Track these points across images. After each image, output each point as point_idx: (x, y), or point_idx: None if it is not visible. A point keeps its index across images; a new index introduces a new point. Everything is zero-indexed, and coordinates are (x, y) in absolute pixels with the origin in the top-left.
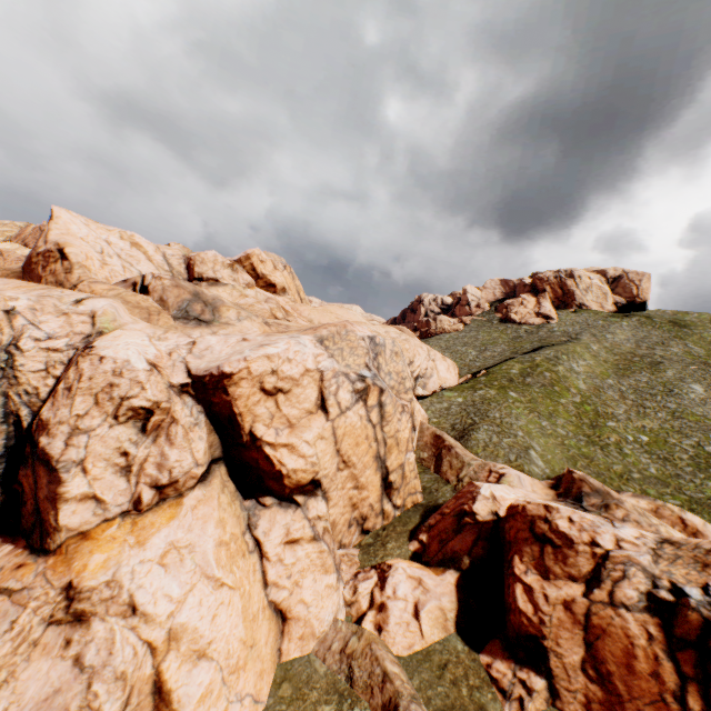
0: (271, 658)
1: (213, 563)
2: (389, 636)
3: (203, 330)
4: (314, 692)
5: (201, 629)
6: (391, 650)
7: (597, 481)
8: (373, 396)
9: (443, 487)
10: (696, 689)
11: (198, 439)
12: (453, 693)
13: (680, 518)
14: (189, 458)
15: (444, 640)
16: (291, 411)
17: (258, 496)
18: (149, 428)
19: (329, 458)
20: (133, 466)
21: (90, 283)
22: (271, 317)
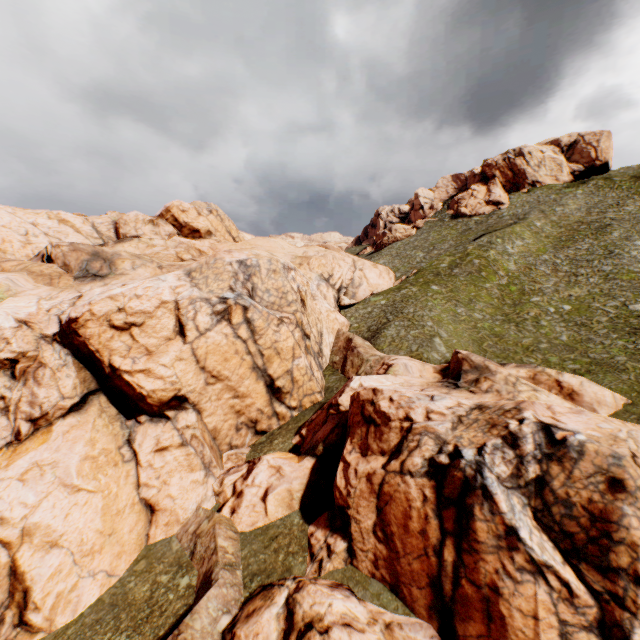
0: (137, 542)
1: (74, 474)
2: (237, 517)
3: (96, 284)
4: (161, 566)
5: (54, 525)
6: (237, 528)
7: (479, 358)
8: (237, 314)
9: (343, 384)
10: (452, 542)
11: (65, 377)
12: (271, 559)
13: (557, 381)
14: (55, 393)
15: (286, 516)
16: (149, 341)
17: (137, 416)
18: (18, 374)
19: (192, 375)
20: (11, 406)
21: (1, 263)
22: (177, 260)
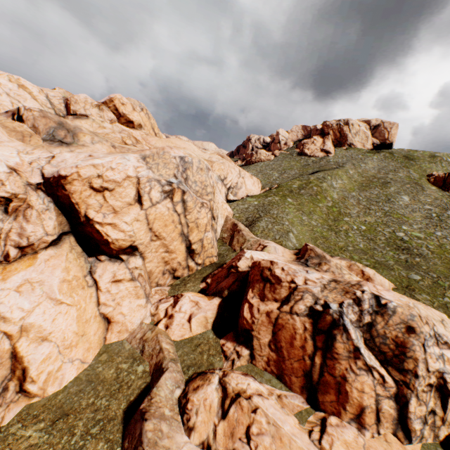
0: (98, 342)
1: (57, 291)
2: (171, 330)
3: (63, 149)
4: (120, 358)
5: (45, 326)
6: (171, 338)
7: (320, 250)
8: (178, 195)
9: (231, 253)
10: (320, 353)
11: (48, 219)
12: (198, 358)
13: (362, 270)
14: (41, 230)
15: (204, 333)
16: (116, 203)
17: (97, 255)
18: (10, 210)
19: (143, 233)
20: (2, 234)
21: None
22: (122, 143)
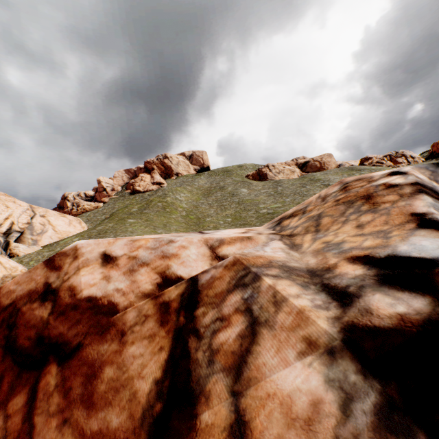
0: None
1: None
2: None
3: None
4: None
5: None
6: None
7: None
8: None
9: None
10: None
11: None
12: None
13: None
14: None
15: None
16: None
17: None
18: None
19: None
20: None
21: None
22: None
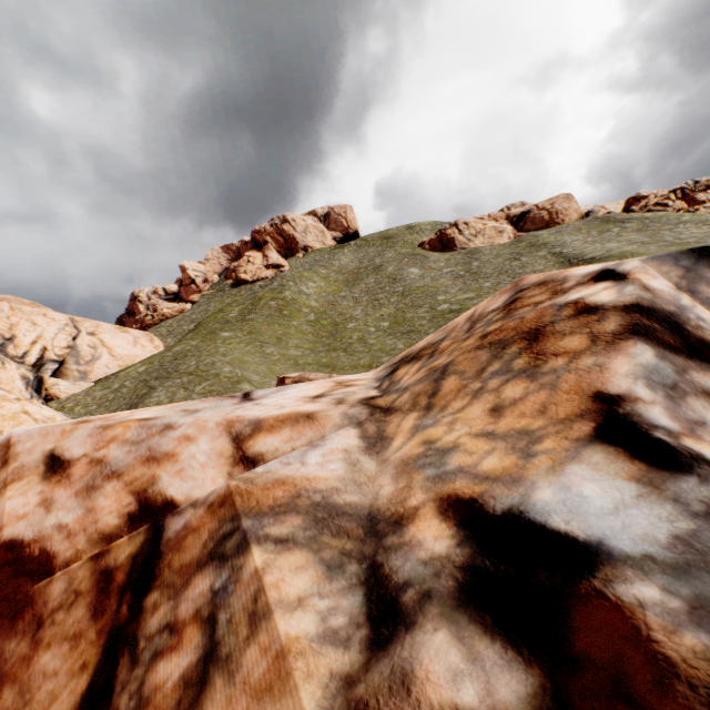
0: None
1: None
2: None
3: None
4: None
5: None
6: None
7: (322, 373)
8: None
9: None
10: None
11: None
12: None
13: None
14: None
15: None
16: None
17: None
18: None
19: None
20: None
21: None
22: None
